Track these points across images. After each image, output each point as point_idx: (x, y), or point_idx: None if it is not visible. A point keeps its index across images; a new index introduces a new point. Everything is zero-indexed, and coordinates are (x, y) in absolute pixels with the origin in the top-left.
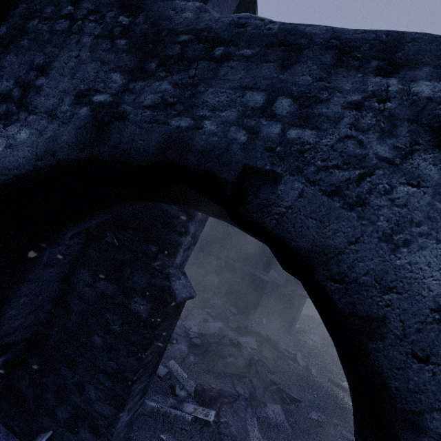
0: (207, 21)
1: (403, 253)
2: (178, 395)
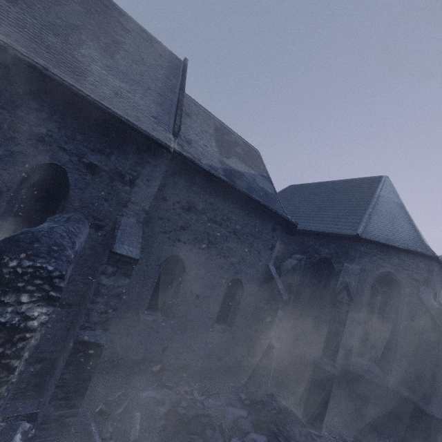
0: None
1: None
2: (108, 429)
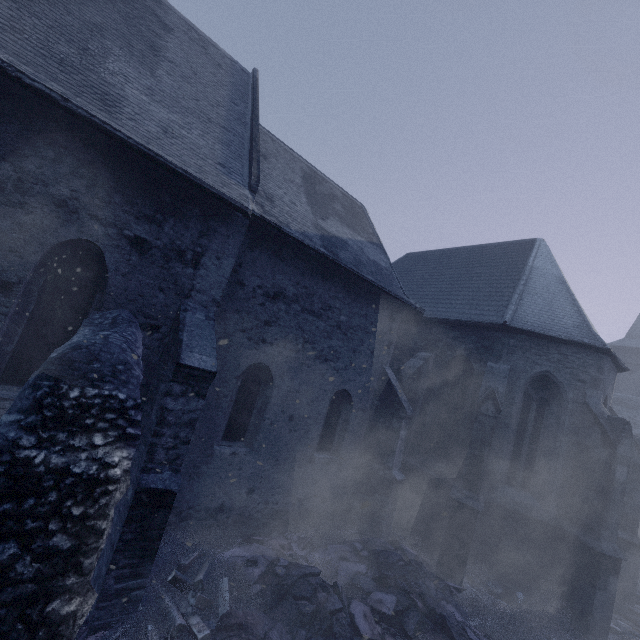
0: None
1: None
2: (189, 601)
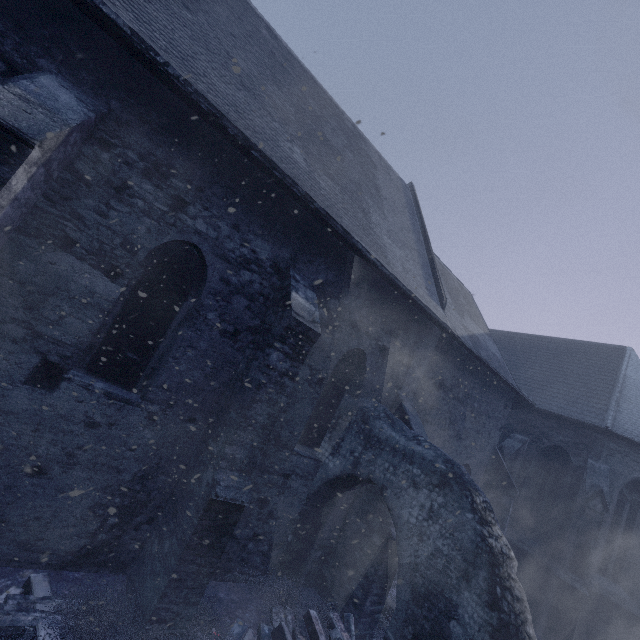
0: (380, 435)
1: (402, 510)
2: None
